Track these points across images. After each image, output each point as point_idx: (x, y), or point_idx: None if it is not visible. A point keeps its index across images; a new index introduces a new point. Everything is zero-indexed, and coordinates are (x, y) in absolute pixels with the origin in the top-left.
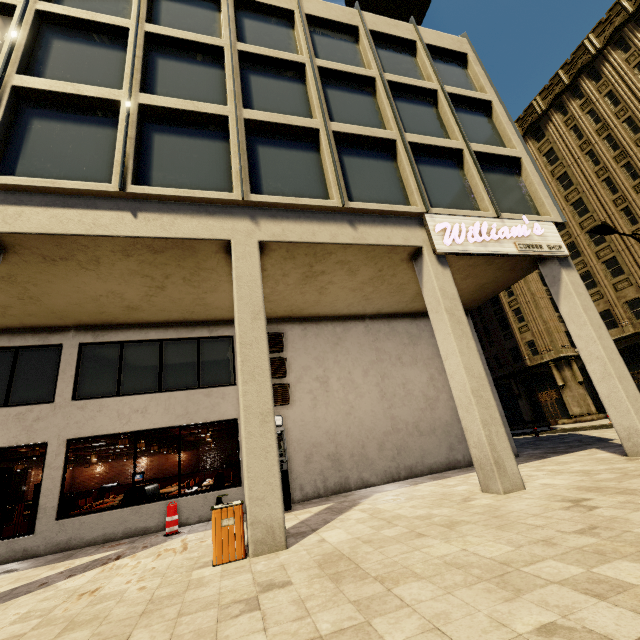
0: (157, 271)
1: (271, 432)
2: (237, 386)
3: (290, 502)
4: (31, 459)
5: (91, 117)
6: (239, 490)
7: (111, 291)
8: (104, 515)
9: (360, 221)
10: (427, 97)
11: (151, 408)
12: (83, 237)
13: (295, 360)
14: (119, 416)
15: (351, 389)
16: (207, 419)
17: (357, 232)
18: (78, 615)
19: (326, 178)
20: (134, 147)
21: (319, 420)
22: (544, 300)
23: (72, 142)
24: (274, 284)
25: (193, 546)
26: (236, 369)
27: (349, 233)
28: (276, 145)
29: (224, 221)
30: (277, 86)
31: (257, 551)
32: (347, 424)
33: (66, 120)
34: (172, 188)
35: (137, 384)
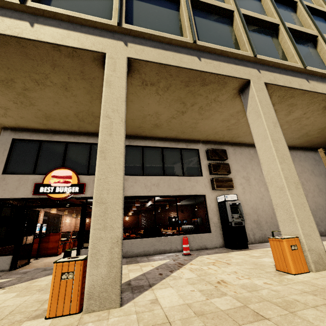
0: (191, 100)
1: (302, 195)
2: (203, 177)
3: (247, 244)
4: (64, 210)
5: (162, 4)
6: (210, 235)
7: (156, 112)
8: (143, 240)
9: (310, 79)
10: (320, 17)
11: (161, 184)
12: (175, 68)
13: (231, 166)
14: (145, 186)
15: (262, 185)
16: (190, 193)
17: (311, 84)
18: (261, 297)
19: (286, 53)
20: (193, 20)
21: (247, 200)
22: (321, 153)
23: (156, 16)
24: (241, 117)
25: (229, 262)
26: (202, 167)
27: (307, 84)
28: (256, 32)
29: (244, 69)
30: (247, 1)
31: (316, 268)
32: (262, 204)
33: (151, 4)
34: (218, 45)
35: (152, 170)
